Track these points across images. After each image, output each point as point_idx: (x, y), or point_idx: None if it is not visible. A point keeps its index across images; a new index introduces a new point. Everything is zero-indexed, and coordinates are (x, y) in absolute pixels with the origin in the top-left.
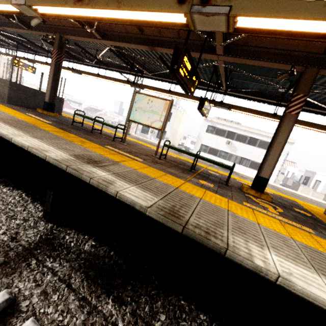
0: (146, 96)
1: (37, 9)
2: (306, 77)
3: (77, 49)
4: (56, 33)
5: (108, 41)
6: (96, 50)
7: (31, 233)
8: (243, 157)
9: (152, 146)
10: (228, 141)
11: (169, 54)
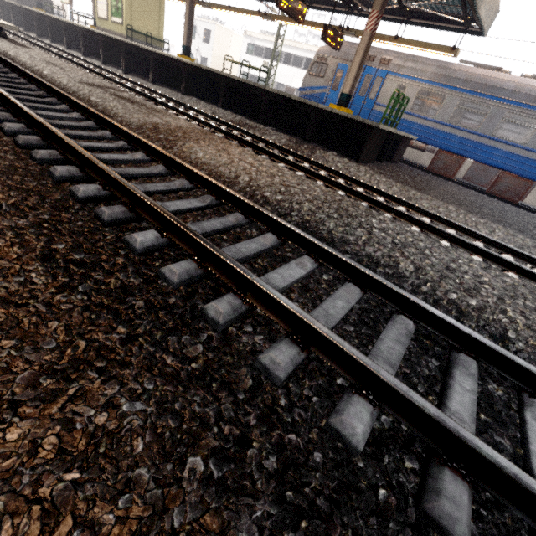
0: None
1: None
2: None
3: None
4: None
5: None
6: None
7: None
8: (279, 82)
9: None
10: (265, 62)
11: None
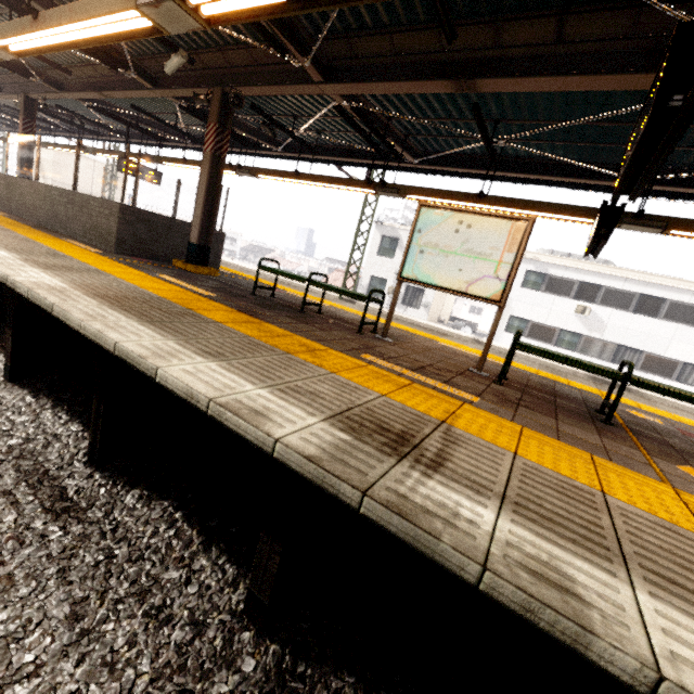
0: (453, 213)
1: (200, 8)
2: None
3: (253, 120)
4: (214, 87)
5: (340, 83)
6: (292, 117)
7: (225, 693)
8: (624, 344)
9: (434, 337)
10: (582, 306)
11: (491, 99)
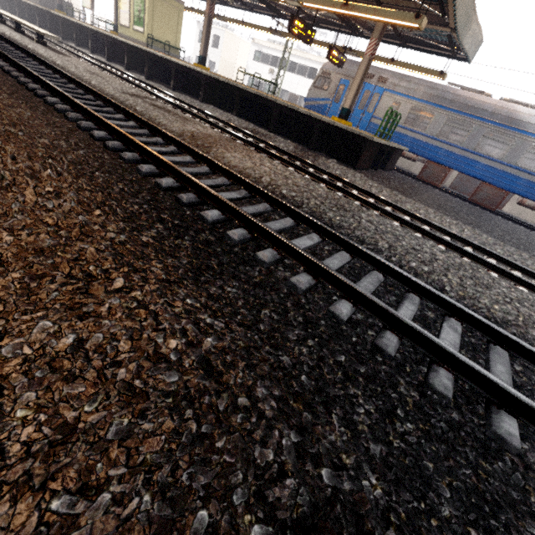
0: None
1: None
2: None
3: None
4: None
5: None
6: None
7: None
8: (284, 89)
9: None
10: (271, 69)
11: None
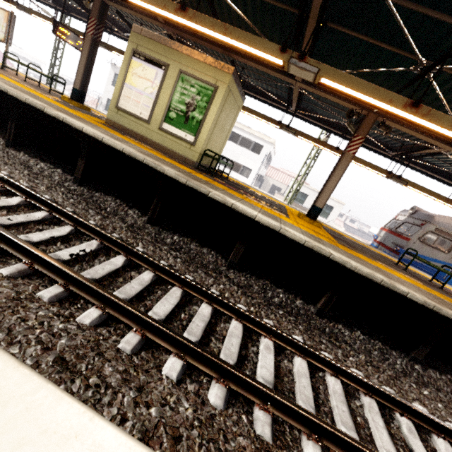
0: None
1: None
2: (95, 4)
3: None
4: None
5: None
6: None
7: None
8: (224, 155)
9: None
10: None
11: None
